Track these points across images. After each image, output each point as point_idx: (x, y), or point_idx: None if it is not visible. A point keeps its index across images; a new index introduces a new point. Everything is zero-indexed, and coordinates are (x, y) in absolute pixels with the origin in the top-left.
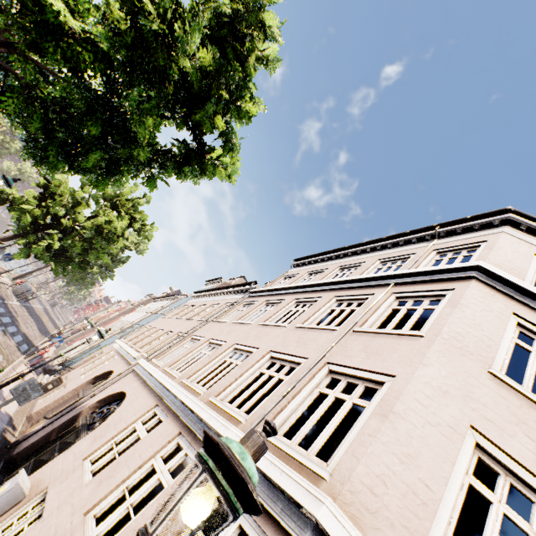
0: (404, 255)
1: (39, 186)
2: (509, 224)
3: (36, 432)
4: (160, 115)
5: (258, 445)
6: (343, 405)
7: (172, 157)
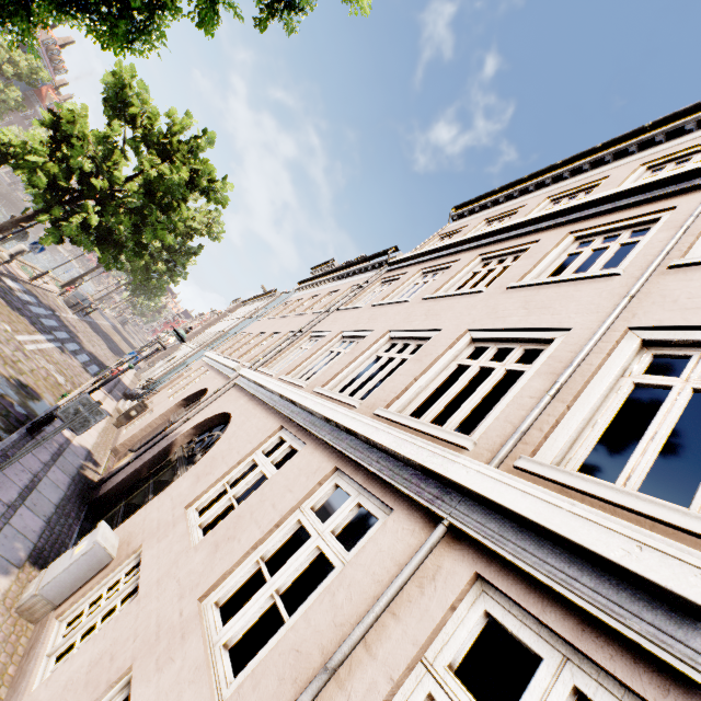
0: None
1: (45, 125)
2: None
3: (122, 469)
4: None
5: None
6: None
7: None
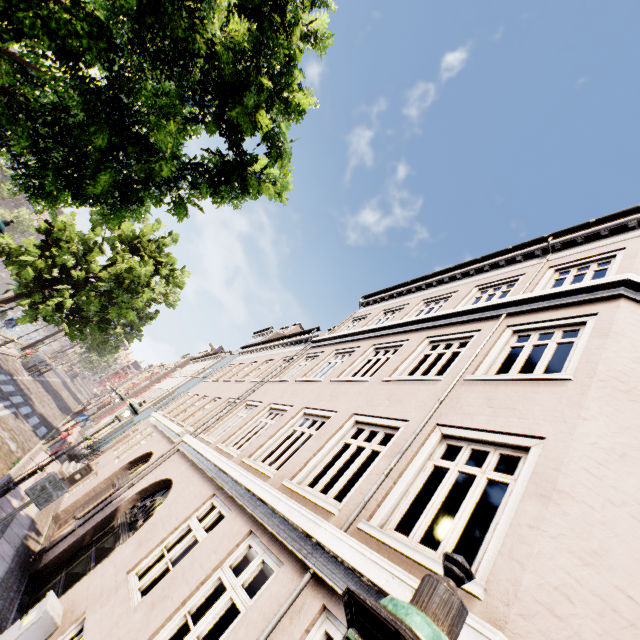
0: (510, 278)
1: (40, 232)
2: None
3: (65, 537)
4: (183, 119)
5: (453, 610)
6: (475, 483)
7: (205, 171)
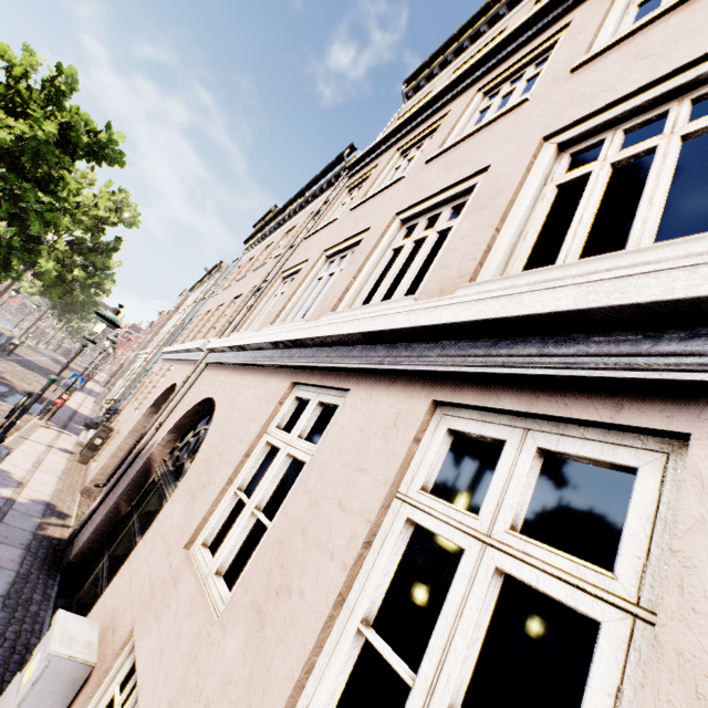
0: None
1: None
2: None
3: (93, 512)
4: None
5: None
6: None
7: None
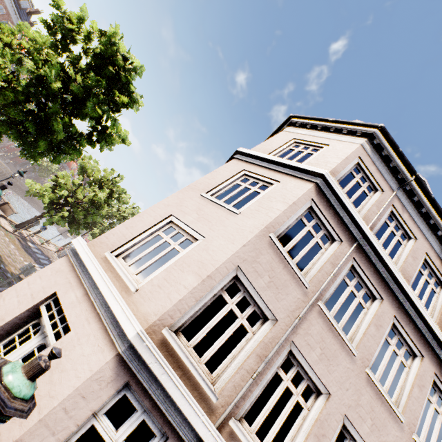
0: None
1: (53, 180)
2: (292, 126)
3: None
4: (75, 116)
5: (1, 183)
6: None
7: (82, 135)
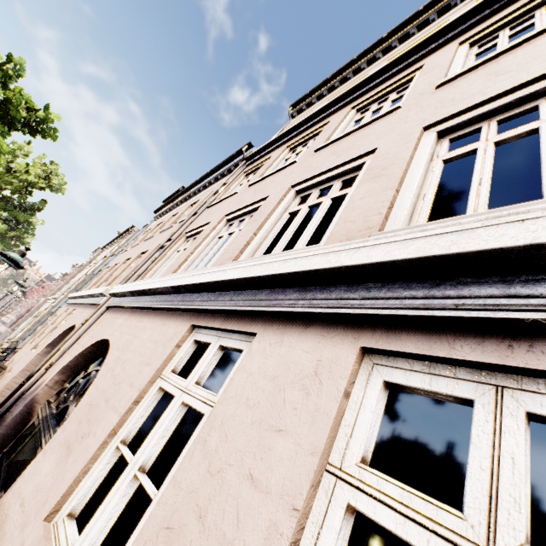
0: None
1: None
2: None
3: None
4: None
5: None
6: None
7: None
